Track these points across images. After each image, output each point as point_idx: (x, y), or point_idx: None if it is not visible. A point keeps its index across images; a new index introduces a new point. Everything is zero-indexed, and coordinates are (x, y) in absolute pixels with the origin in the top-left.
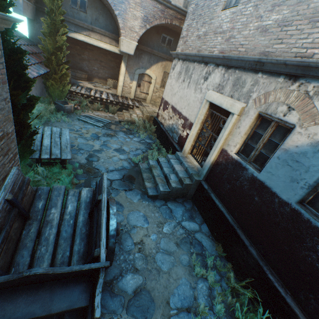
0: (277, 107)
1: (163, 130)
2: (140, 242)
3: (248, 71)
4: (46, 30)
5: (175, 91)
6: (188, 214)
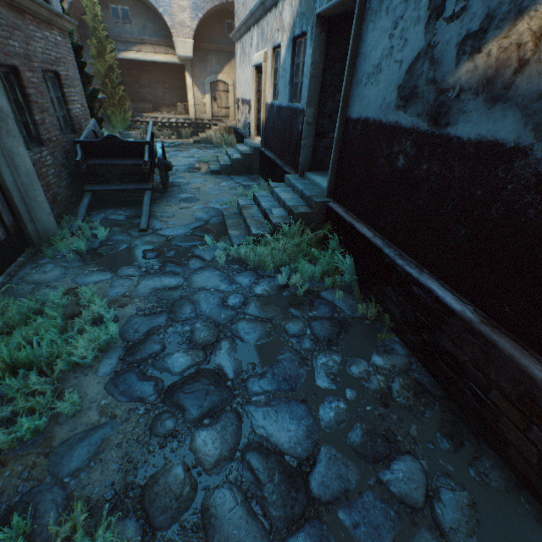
0: (275, 37)
1: (240, 133)
2: (197, 188)
3: (264, 17)
4: (95, 53)
5: (241, 81)
6: (250, 180)
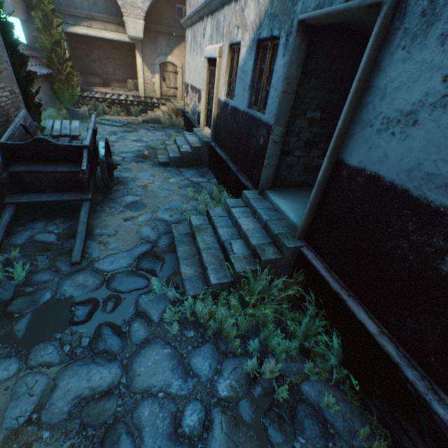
0: (234, 33)
1: (188, 118)
2: (144, 186)
3: (221, 9)
4: (40, 25)
5: (191, 67)
6: (199, 174)
